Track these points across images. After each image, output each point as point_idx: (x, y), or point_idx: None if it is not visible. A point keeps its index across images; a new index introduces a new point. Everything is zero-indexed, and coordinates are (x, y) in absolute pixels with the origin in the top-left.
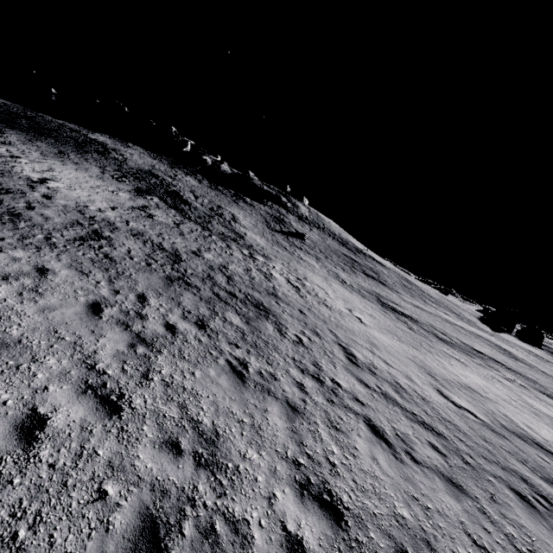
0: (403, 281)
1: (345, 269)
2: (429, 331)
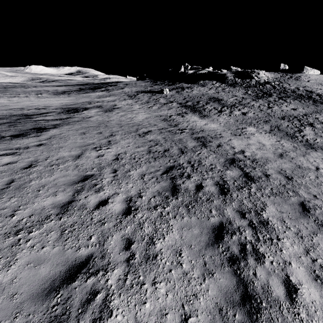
0: (321, 115)
1: (152, 102)
2: (43, 114)
